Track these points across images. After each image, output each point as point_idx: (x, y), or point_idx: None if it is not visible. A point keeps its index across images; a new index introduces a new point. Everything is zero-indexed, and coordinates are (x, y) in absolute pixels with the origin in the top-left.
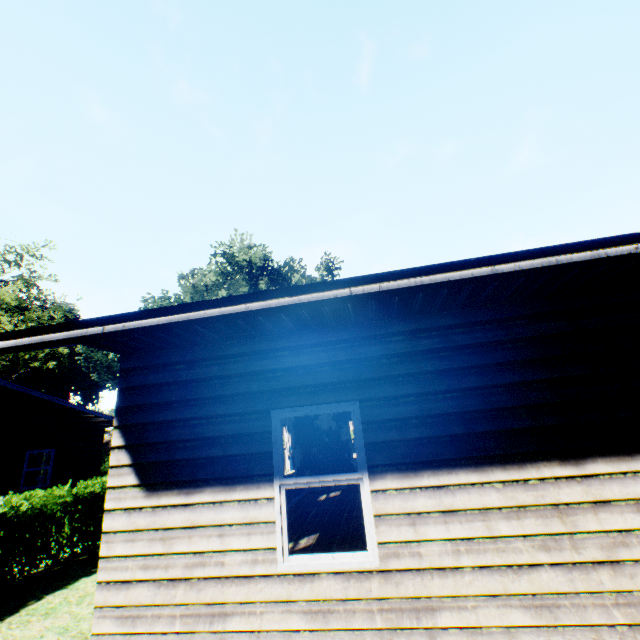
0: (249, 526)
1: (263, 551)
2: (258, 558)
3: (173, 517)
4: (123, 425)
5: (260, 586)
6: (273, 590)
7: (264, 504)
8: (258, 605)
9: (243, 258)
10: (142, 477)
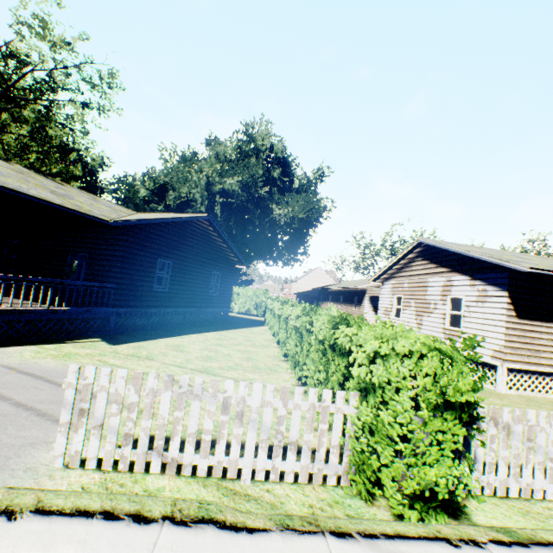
0: (547, 333)
1: (550, 340)
2: (548, 341)
3: (526, 327)
4: (510, 296)
5: (548, 348)
6: (552, 349)
7: (551, 328)
8: (548, 352)
9: (262, 143)
10: (516, 314)
